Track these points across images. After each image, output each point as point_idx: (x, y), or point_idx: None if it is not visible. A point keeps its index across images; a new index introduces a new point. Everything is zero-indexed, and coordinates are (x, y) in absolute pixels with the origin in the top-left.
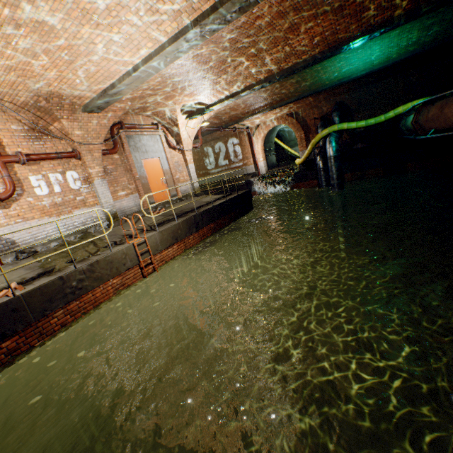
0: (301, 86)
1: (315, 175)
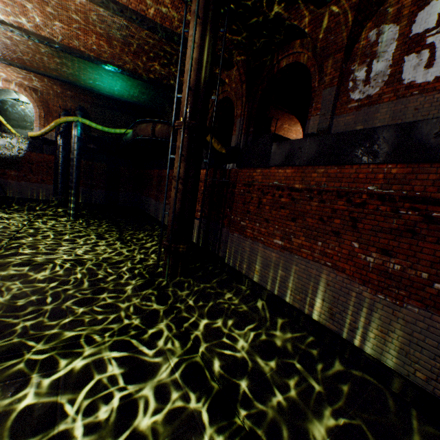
0: (63, 70)
1: (53, 151)
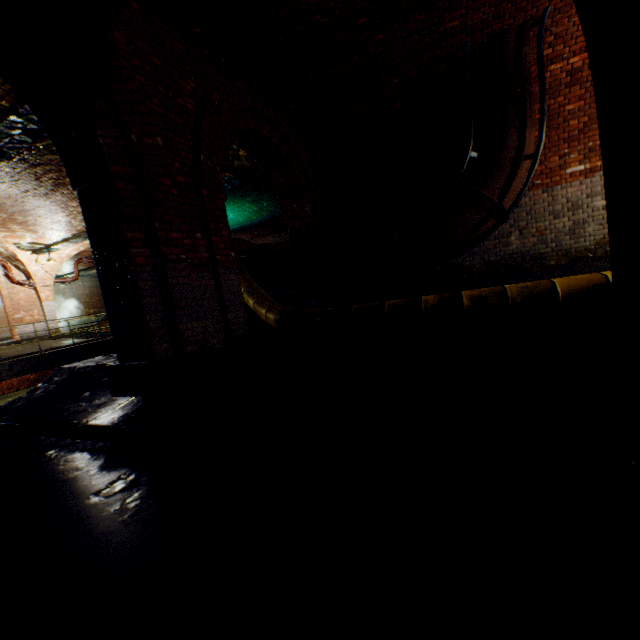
0: None
1: None
